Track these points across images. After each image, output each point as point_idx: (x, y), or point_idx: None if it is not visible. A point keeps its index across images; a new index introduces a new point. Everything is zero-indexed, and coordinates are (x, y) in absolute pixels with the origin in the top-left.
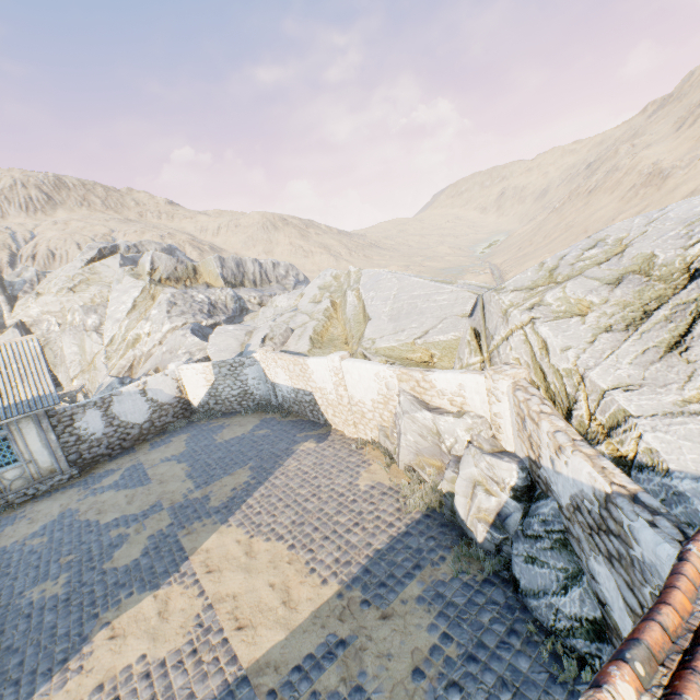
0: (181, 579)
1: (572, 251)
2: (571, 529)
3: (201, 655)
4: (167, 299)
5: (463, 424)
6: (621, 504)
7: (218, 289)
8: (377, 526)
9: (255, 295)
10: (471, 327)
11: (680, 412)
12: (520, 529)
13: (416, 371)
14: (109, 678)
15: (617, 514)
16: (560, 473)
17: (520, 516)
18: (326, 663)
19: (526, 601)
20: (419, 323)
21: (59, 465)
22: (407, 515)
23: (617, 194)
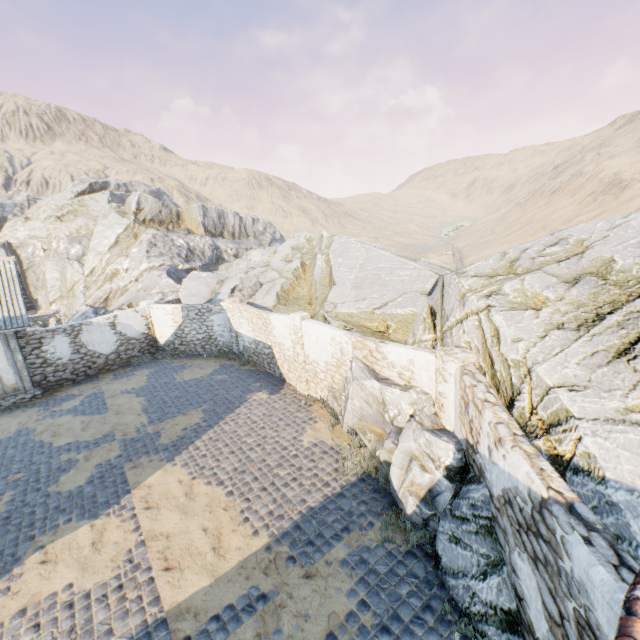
0: (119, 511)
1: (534, 245)
2: (499, 519)
3: (126, 592)
4: (148, 239)
5: (408, 398)
6: (557, 513)
7: (197, 236)
8: (314, 484)
9: (232, 247)
10: (429, 305)
11: (622, 420)
12: (448, 508)
13: (370, 341)
14: (33, 604)
15: (551, 522)
16: (496, 464)
17: (450, 496)
18: (245, 616)
19: (445, 578)
20: (380, 294)
21: (23, 384)
22: (343, 477)
23: (577, 197)
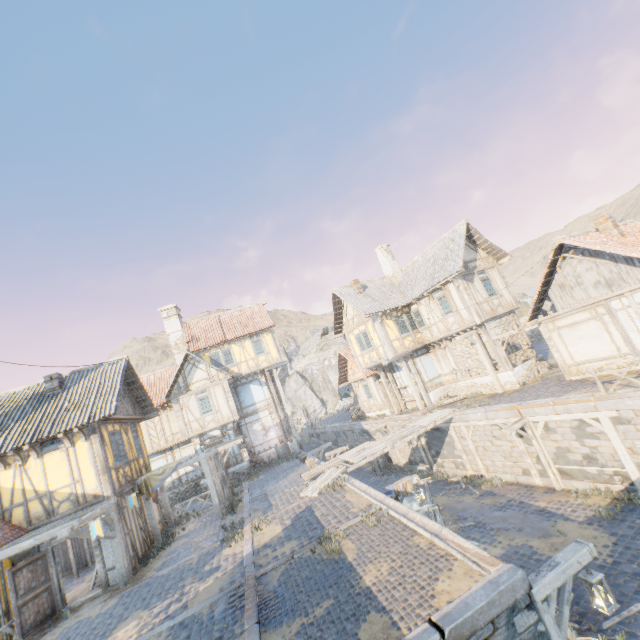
0: None
1: None
2: None
3: None
4: None
5: None
6: None
7: None
8: None
9: None
10: None
11: None
12: None
13: None
14: None
15: None
16: None
17: None
18: None
19: None
20: None
21: None
22: None
23: None
